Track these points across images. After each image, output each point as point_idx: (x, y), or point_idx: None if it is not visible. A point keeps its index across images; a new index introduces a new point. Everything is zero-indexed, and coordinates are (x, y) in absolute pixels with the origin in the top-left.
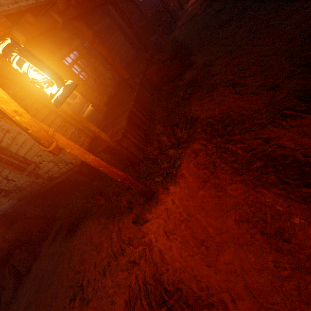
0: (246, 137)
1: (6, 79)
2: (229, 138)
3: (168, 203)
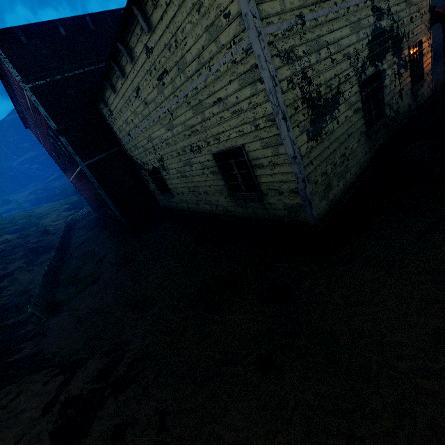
0: None
1: None
2: None
3: None
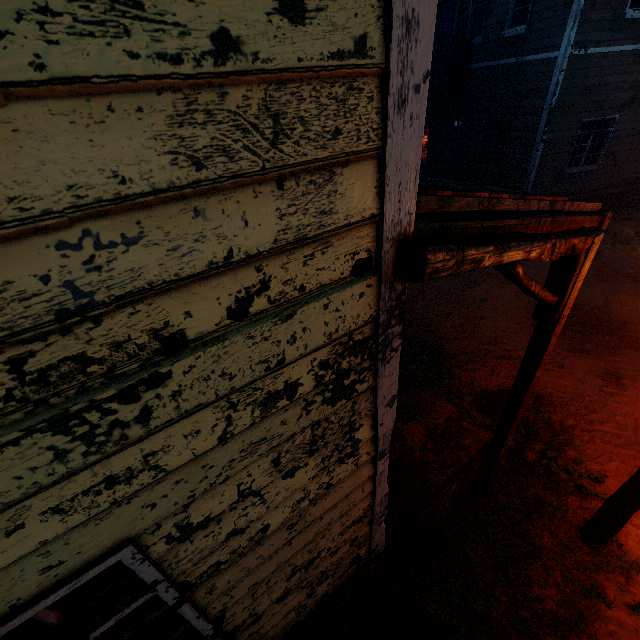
0: (602, 415)
1: (561, 298)
2: (586, 418)
3: (635, 530)
